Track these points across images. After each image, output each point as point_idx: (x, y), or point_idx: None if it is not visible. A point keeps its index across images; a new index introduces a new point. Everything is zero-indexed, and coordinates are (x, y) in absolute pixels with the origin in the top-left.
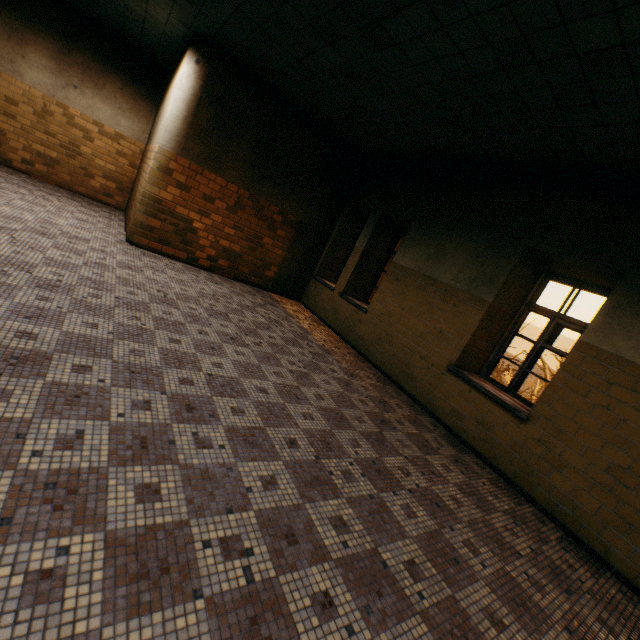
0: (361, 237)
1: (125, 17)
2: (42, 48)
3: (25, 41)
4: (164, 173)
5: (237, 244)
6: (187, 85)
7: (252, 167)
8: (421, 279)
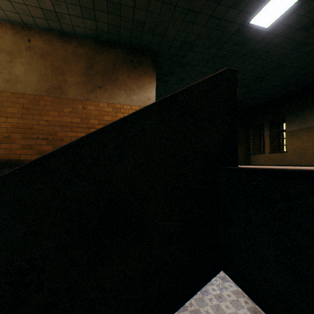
0: (265, 132)
1: None
2: None
3: None
4: None
5: None
6: None
7: None
8: (303, 130)
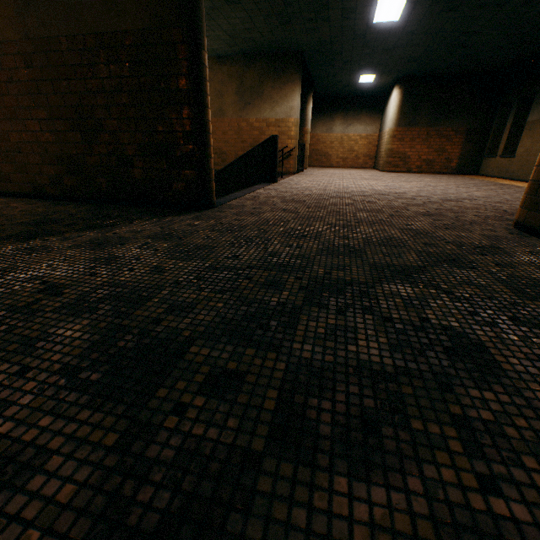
0: (508, 119)
1: (368, 88)
2: (338, 118)
3: (334, 119)
4: (392, 138)
5: (430, 155)
6: (396, 99)
7: (431, 116)
8: None
